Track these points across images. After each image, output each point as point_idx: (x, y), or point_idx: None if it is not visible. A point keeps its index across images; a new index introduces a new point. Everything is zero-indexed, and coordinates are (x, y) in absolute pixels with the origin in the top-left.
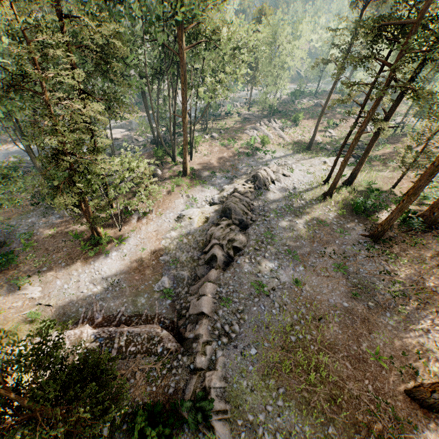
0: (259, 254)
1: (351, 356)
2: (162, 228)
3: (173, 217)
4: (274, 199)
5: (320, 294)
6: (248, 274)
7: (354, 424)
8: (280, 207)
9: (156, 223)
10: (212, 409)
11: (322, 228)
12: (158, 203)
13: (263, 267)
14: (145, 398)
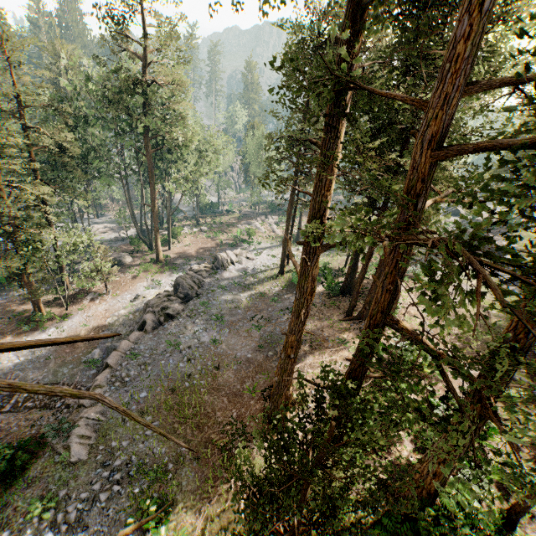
0: (190, 320)
1: (232, 393)
2: (114, 308)
3: (130, 298)
4: (228, 277)
5: (232, 350)
6: (170, 335)
7: (206, 442)
8: (231, 284)
9: (109, 303)
10: (75, 432)
11: (262, 300)
12: (119, 286)
13: (188, 330)
14: (22, 443)
